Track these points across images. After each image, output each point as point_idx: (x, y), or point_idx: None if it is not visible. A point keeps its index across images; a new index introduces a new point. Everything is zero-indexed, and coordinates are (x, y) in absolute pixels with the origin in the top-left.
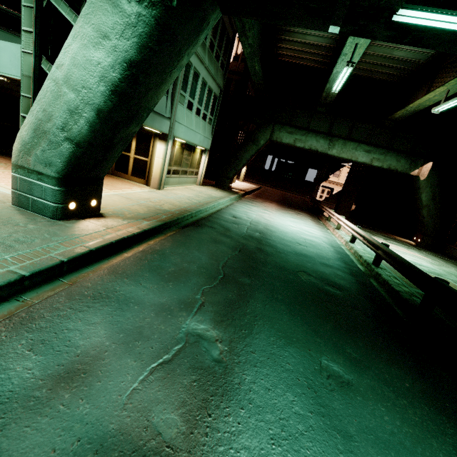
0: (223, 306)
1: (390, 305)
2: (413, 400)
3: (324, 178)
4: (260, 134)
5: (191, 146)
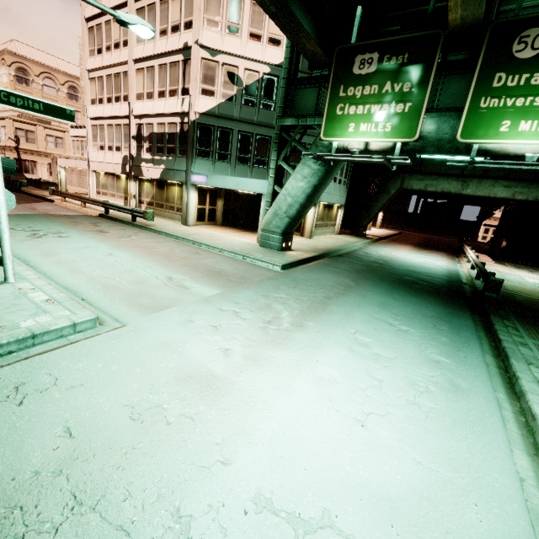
0: (356, 278)
1: (462, 291)
2: (432, 302)
3: (486, 216)
4: (391, 185)
5: (330, 205)
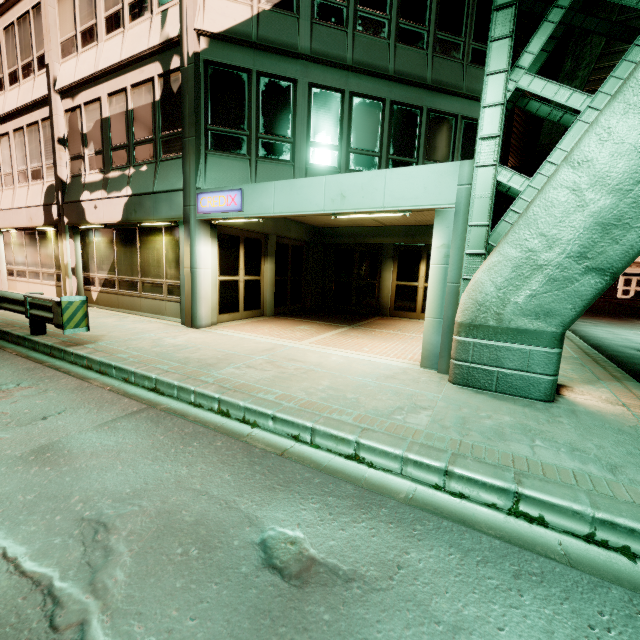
0: None
1: None
2: None
3: None
4: None
5: None
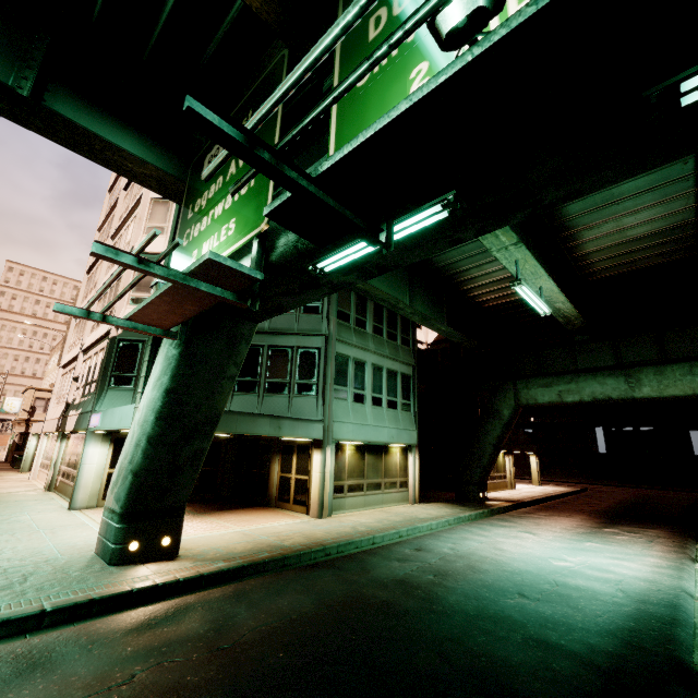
0: (151, 692)
1: None
2: None
3: None
4: (499, 401)
5: (377, 446)
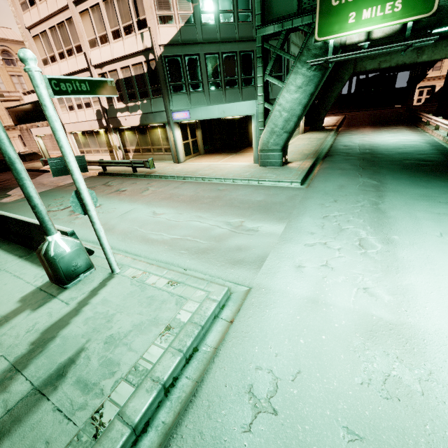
0: (369, 175)
1: None
2: None
3: (420, 78)
4: (344, 71)
5: None
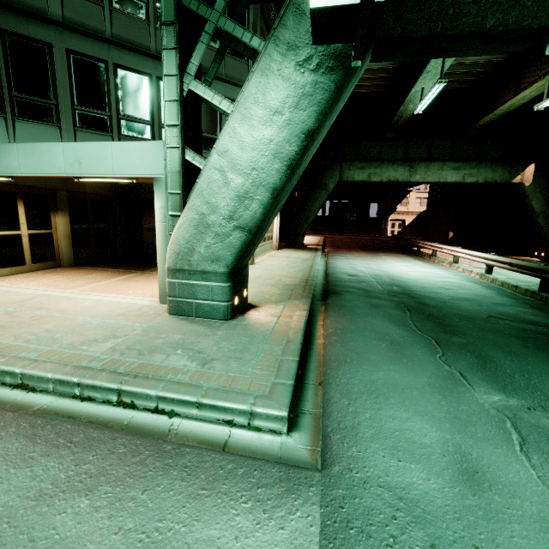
0: (481, 372)
1: None
2: None
3: (391, 211)
4: (328, 177)
5: None
